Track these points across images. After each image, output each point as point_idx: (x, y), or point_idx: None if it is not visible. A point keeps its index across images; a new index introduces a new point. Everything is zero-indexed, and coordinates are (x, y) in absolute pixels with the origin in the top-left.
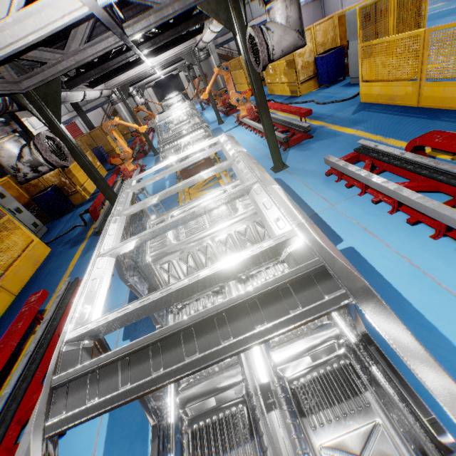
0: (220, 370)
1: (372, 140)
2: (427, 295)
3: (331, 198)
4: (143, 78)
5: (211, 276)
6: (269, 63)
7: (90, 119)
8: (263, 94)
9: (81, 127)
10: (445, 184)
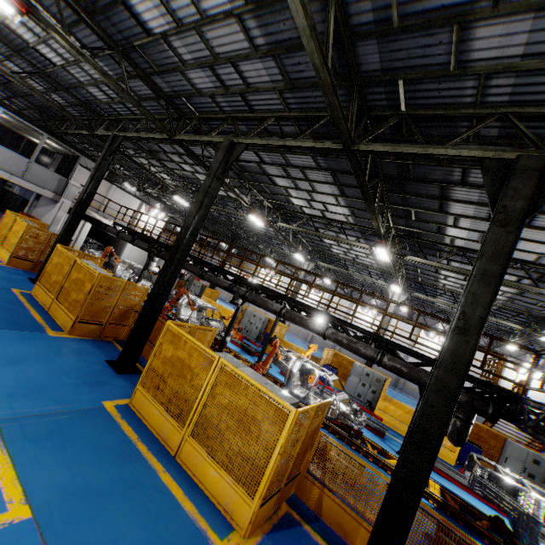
0: None
1: None
2: None
3: (454, 488)
4: None
5: None
6: None
7: None
8: None
9: None
10: None
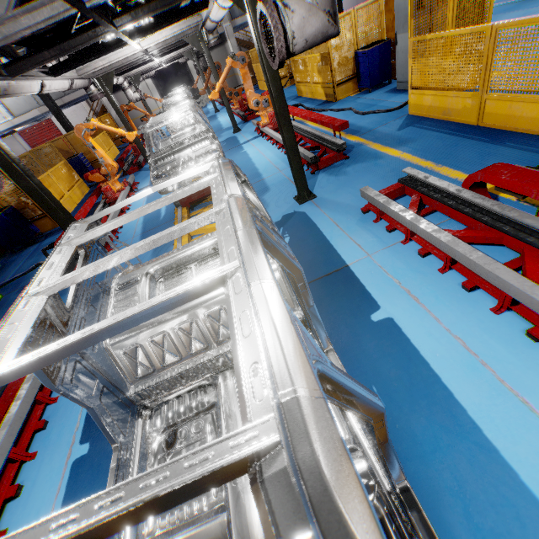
0: (199, 517)
1: (421, 167)
2: (487, 398)
3: (368, 245)
4: (134, 65)
5: (99, 526)
6: (289, 58)
7: (71, 116)
8: (283, 99)
9: (59, 126)
10: (512, 238)
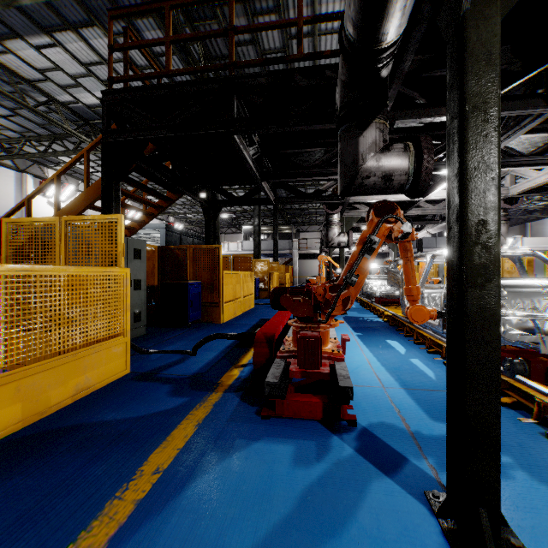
0: None
1: None
2: None
3: None
4: None
5: None
6: None
7: None
8: None
9: None
10: None
